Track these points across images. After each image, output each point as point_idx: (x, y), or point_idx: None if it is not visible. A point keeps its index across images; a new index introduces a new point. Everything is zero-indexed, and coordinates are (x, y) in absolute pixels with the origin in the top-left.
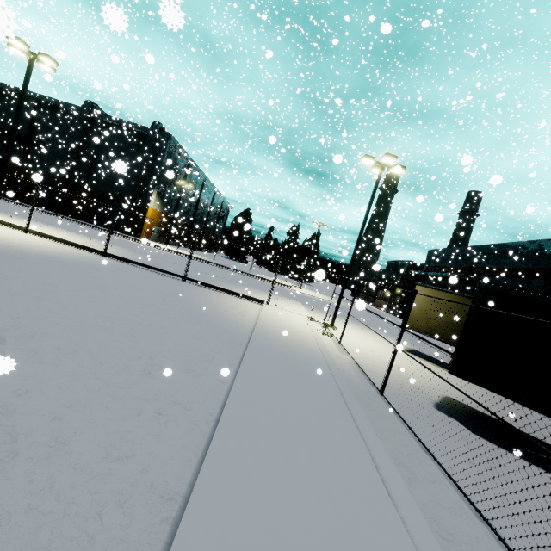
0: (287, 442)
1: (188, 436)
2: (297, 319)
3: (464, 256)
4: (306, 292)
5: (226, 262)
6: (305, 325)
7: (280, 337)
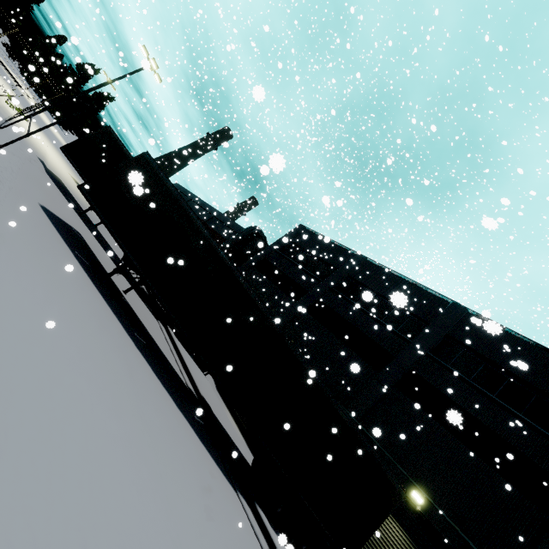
0: None
1: None
2: None
3: (186, 198)
4: (45, 118)
5: None
6: None
7: None
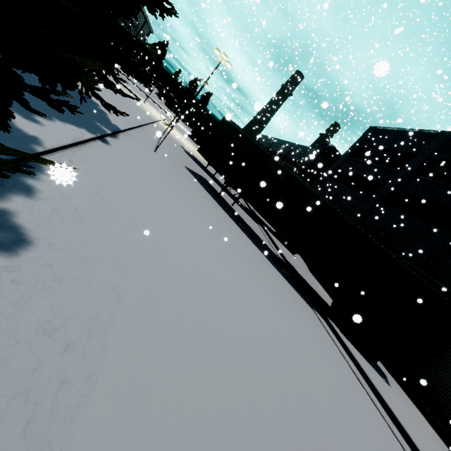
0: (127, 105)
1: (106, 91)
2: (155, 114)
3: (270, 143)
4: (180, 125)
5: (132, 79)
6: (157, 116)
7: (140, 106)
